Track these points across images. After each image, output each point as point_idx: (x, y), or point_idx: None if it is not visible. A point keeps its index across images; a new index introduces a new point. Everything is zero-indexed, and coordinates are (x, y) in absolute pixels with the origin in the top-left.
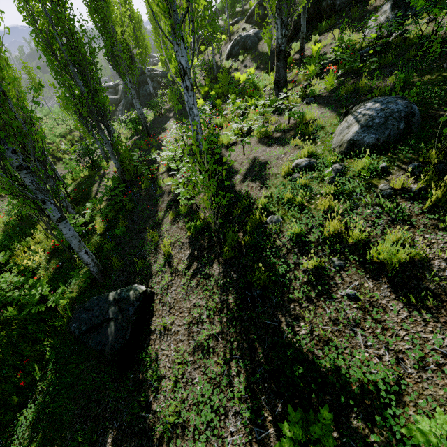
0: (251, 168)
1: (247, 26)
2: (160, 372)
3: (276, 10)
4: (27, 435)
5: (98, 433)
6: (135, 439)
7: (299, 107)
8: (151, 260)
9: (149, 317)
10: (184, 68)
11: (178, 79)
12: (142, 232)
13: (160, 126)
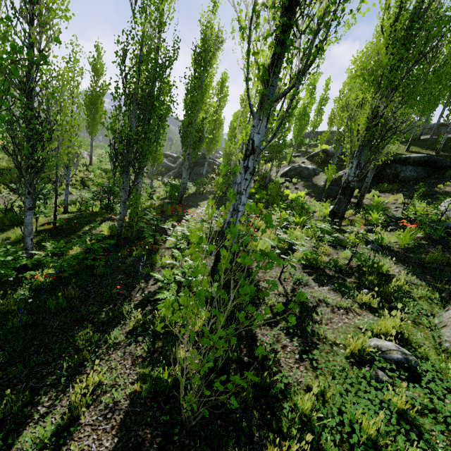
0: (286, 305)
1: (307, 161)
2: None
3: (353, 152)
4: None
5: None
6: None
7: (360, 249)
8: (40, 404)
9: None
10: (254, 145)
11: (241, 154)
12: (82, 323)
13: (195, 201)
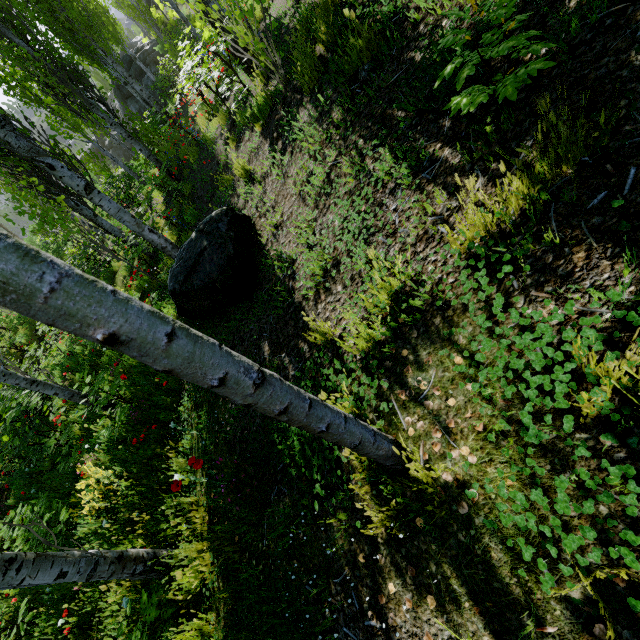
0: None
1: None
2: (288, 257)
3: None
4: (194, 416)
5: (253, 355)
6: (291, 323)
7: None
8: (233, 202)
9: (256, 239)
10: None
11: None
12: (214, 196)
13: (185, 108)
